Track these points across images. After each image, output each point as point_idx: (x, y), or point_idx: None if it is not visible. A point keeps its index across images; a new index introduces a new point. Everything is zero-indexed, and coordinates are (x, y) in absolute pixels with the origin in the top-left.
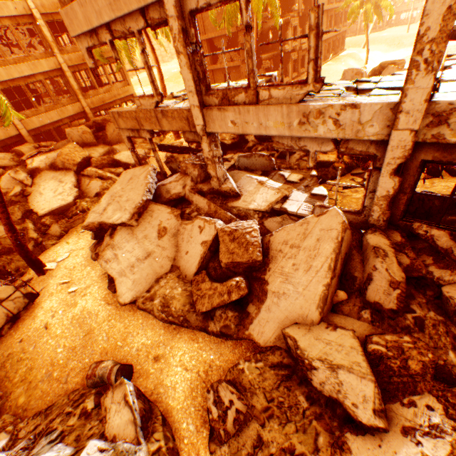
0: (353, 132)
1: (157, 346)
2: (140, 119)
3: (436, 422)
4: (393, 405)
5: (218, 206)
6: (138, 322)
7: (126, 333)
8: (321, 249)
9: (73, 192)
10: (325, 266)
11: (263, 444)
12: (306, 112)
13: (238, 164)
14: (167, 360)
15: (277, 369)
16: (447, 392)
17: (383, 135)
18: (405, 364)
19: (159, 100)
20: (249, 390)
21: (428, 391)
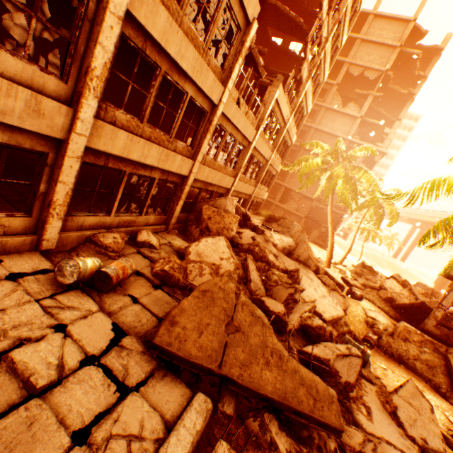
0: None
1: None
2: None
3: None
4: None
5: None
6: None
7: None
8: None
9: (335, 300)
10: None
11: None
12: None
13: None
14: None
15: None
16: None
17: None
18: None
19: None
20: None
21: None
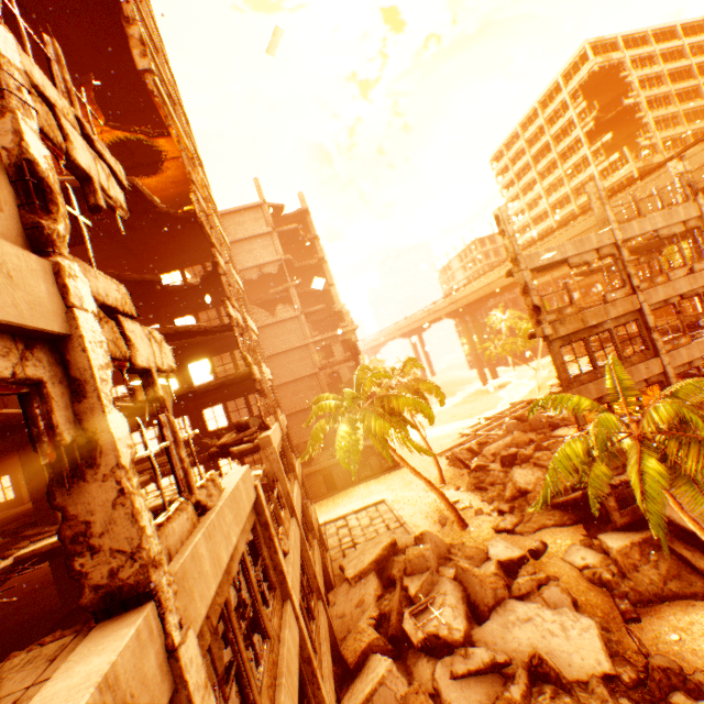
0: None
1: None
2: None
3: None
4: None
5: None
6: None
7: None
8: None
9: (569, 612)
10: None
11: None
12: None
13: None
14: None
15: None
16: None
17: None
18: None
19: None
20: None
21: None
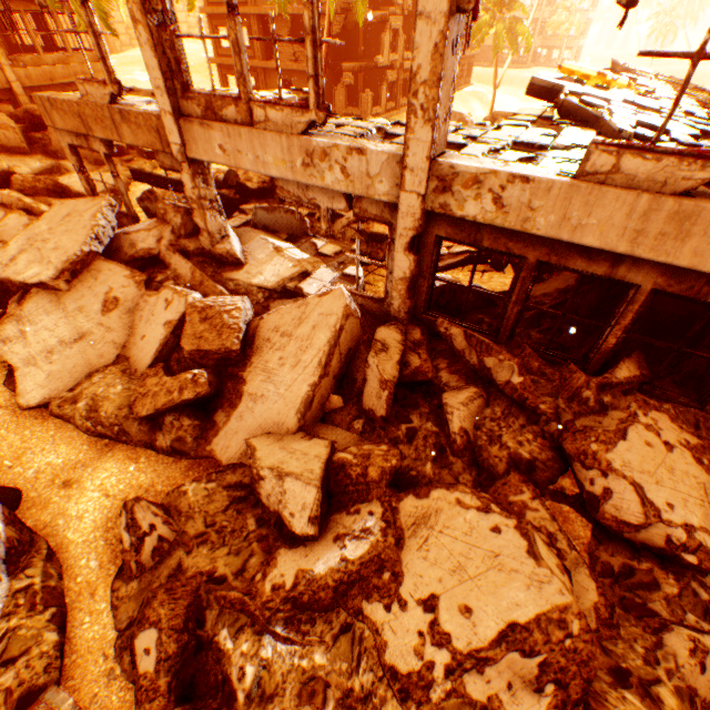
0: (363, 188)
1: (72, 468)
2: (86, 117)
3: (369, 526)
4: (339, 515)
5: (208, 275)
6: (48, 434)
7: (23, 449)
8: (316, 340)
9: None
10: (315, 361)
11: (181, 571)
12: (310, 149)
13: (254, 220)
14: (82, 485)
15: (233, 490)
16: (395, 497)
17: (394, 196)
18: (366, 471)
19: (116, 91)
20: (186, 514)
21: (378, 498)
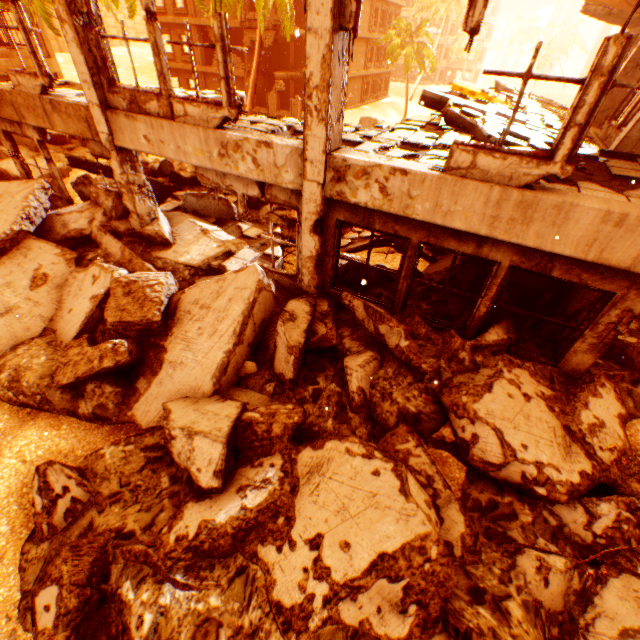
0: (272, 177)
1: None
2: (19, 106)
3: (269, 476)
4: (245, 469)
5: (137, 254)
6: None
7: None
8: (231, 311)
9: None
10: (230, 331)
11: (92, 530)
12: (225, 142)
13: (185, 205)
14: None
15: (150, 451)
16: (295, 450)
17: (299, 184)
18: (270, 428)
19: (47, 83)
20: (102, 475)
21: (280, 451)
